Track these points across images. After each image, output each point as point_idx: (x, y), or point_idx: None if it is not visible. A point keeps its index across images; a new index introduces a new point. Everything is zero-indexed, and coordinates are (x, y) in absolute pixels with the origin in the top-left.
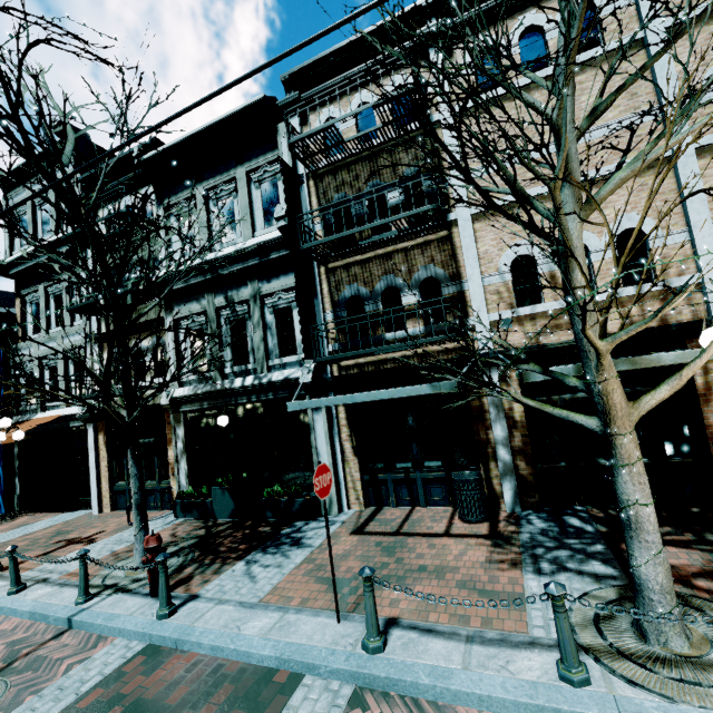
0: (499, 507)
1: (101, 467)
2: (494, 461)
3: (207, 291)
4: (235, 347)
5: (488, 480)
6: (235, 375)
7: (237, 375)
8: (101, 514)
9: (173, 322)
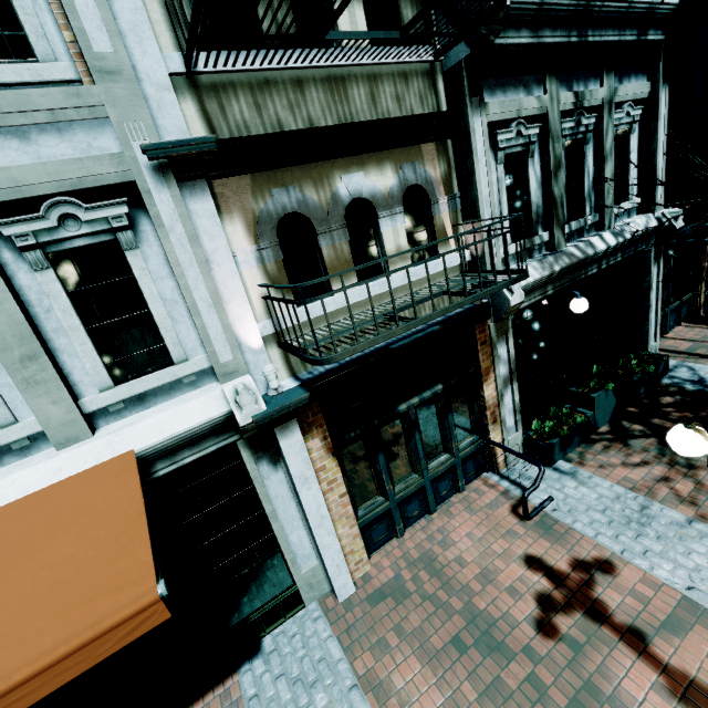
0: (700, 314)
1: (330, 505)
2: (704, 282)
3: (550, 71)
4: (568, 189)
5: (700, 297)
6: (567, 237)
7: (569, 237)
8: (365, 583)
9: (485, 130)
